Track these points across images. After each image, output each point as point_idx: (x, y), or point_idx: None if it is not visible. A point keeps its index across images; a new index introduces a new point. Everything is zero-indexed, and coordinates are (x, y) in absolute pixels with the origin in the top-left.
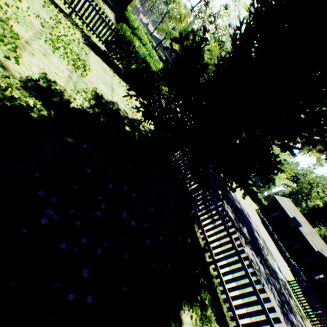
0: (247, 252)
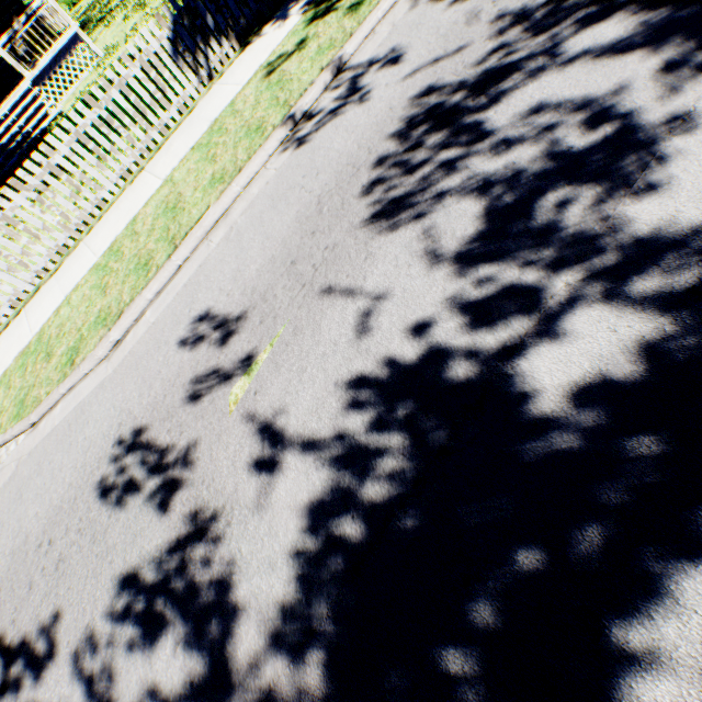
0: (489, 93)
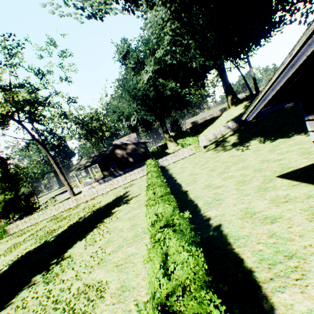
0: None
